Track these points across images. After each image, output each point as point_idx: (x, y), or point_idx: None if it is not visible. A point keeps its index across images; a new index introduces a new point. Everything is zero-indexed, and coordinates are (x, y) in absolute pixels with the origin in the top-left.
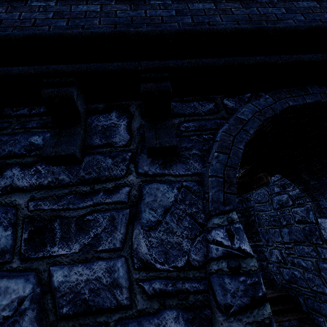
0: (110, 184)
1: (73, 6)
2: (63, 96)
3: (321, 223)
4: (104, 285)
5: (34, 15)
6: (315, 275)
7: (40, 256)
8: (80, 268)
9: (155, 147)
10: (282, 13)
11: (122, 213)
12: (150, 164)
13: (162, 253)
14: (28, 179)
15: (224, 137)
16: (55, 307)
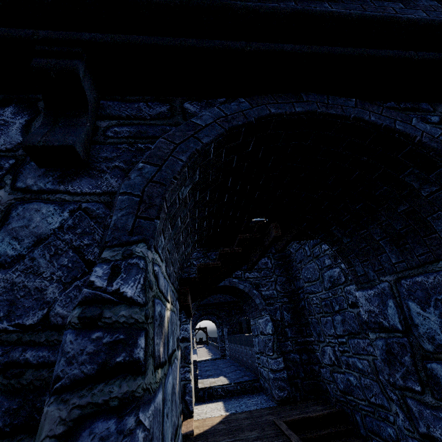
0: None
1: None
2: None
3: (359, 298)
4: None
5: None
6: (373, 380)
7: None
8: None
9: (36, 146)
10: None
11: None
12: (40, 177)
13: (6, 304)
14: None
15: (162, 144)
16: None
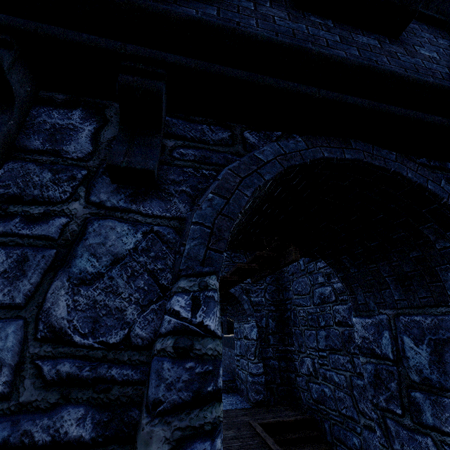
0: (36, 208)
1: None
2: None
3: (355, 324)
4: None
5: None
6: (347, 394)
7: None
8: None
9: (119, 167)
10: (335, 41)
11: (42, 254)
12: (113, 193)
13: (90, 321)
14: None
15: (229, 176)
16: None
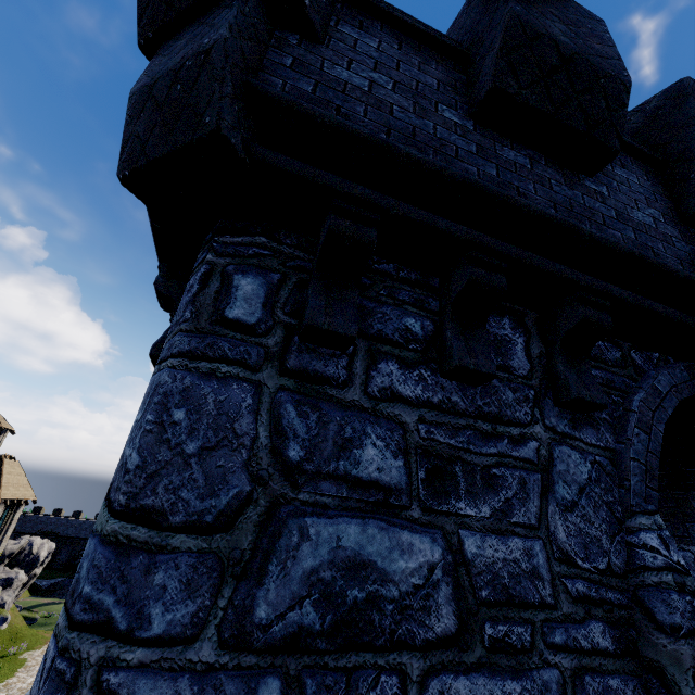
0: (514, 429)
1: (497, 144)
2: (494, 287)
3: None
4: (525, 572)
5: (453, 137)
6: None
7: (445, 511)
8: (495, 541)
9: (585, 400)
10: None
11: (533, 478)
12: (558, 417)
13: (582, 546)
14: (412, 387)
15: (643, 409)
16: (473, 587)
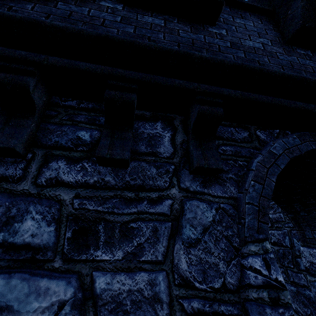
0: (153, 193)
1: (139, 15)
2: (125, 101)
3: (303, 251)
4: (146, 298)
5: (103, 14)
6: None
7: (83, 259)
8: (123, 277)
9: (203, 167)
10: None
11: (164, 226)
12: (192, 181)
13: (201, 272)
14: (74, 175)
15: (259, 167)
16: (97, 315)
